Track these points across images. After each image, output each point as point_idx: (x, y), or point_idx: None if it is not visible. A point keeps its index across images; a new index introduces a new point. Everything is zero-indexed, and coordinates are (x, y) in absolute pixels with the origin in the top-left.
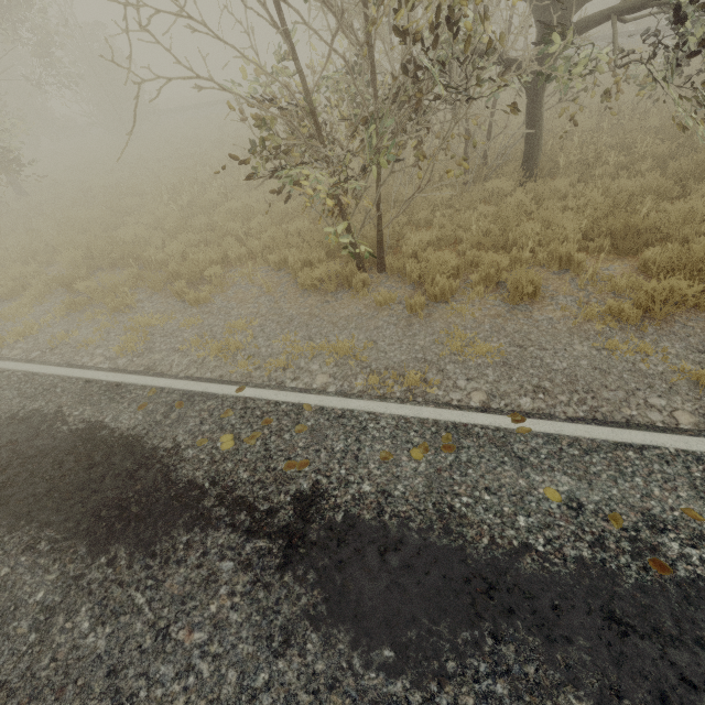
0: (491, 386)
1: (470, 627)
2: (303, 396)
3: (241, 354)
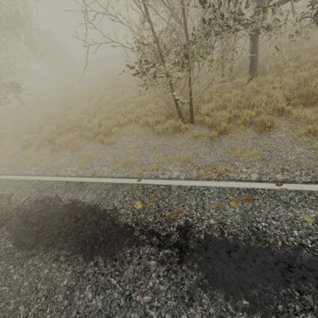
0: (259, 170)
1: (285, 287)
2: (169, 181)
3: (135, 164)
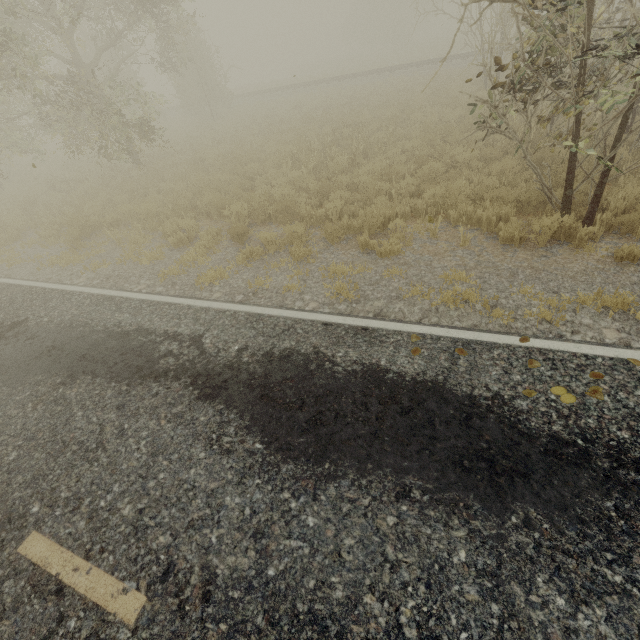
0: None
1: None
2: (615, 350)
3: (479, 304)
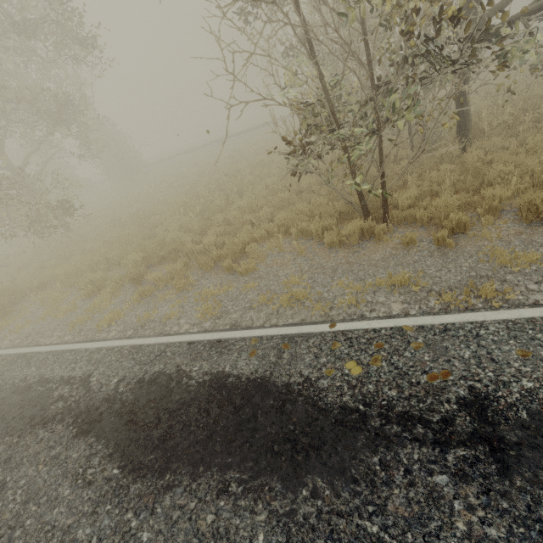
0: None
1: None
2: (395, 320)
3: (308, 301)
